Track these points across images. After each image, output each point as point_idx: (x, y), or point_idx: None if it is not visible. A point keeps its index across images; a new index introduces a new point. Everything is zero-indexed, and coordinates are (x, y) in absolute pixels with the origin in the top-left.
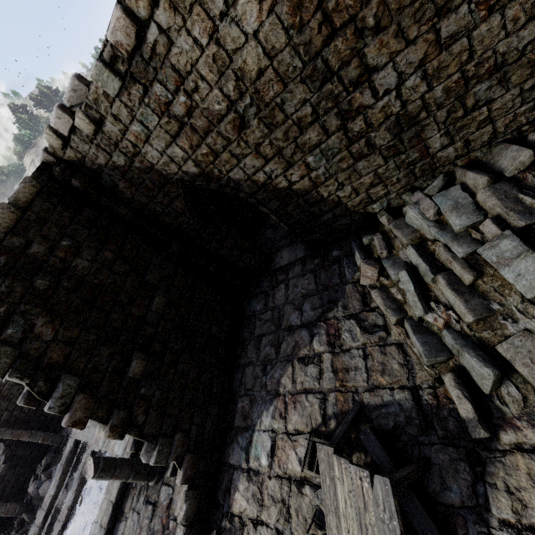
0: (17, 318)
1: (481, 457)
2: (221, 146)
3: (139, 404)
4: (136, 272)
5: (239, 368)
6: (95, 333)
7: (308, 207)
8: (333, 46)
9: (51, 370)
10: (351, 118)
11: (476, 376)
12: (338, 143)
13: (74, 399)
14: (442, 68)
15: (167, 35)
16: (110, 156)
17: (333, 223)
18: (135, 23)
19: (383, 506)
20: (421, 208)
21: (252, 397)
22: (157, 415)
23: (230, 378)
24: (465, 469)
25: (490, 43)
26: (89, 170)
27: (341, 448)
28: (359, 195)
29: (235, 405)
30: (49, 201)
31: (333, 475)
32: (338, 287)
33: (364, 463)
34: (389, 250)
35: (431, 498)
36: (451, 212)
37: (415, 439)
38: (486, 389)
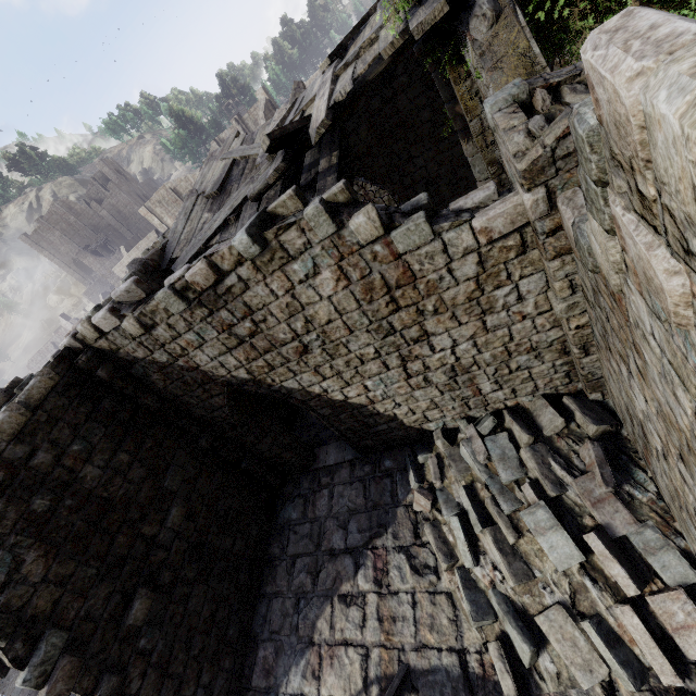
0: (4, 555)
1: None
2: (280, 363)
3: (135, 662)
4: (154, 476)
5: (264, 598)
6: (95, 565)
7: (362, 418)
8: (397, 316)
9: (34, 625)
10: (411, 360)
11: (517, 648)
12: (398, 375)
13: (57, 665)
14: (489, 342)
15: (245, 283)
16: (152, 353)
17: (387, 433)
18: (216, 274)
19: None
20: (473, 448)
21: (279, 644)
22: (156, 676)
23: (251, 612)
24: None
25: (525, 334)
26: (121, 359)
27: None
28: (415, 414)
29: (255, 654)
30: (66, 394)
31: None
32: (389, 507)
33: None
34: (443, 480)
35: None
36: (499, 463)
37: None
38: (526, 664)
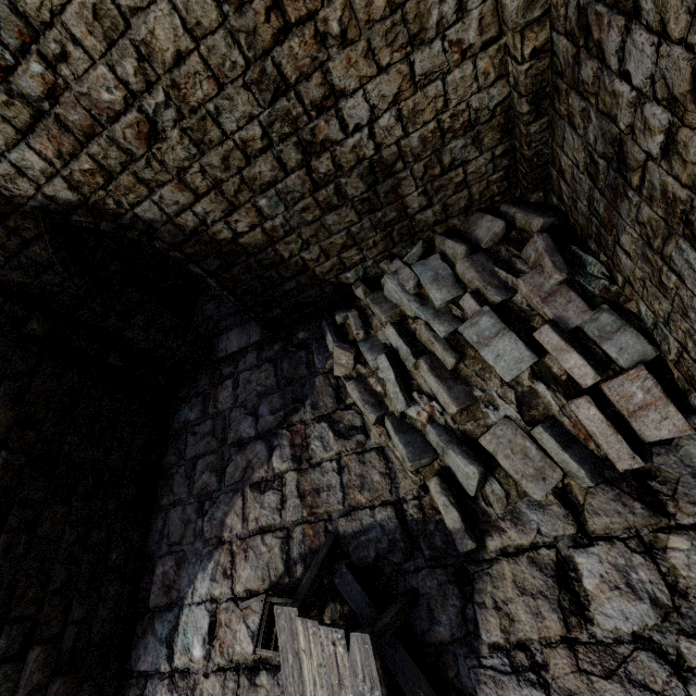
0: None
1: (469, 574)
2: (118, 163)
3: None
4: None
5: (159, 512)
6: None
7: (262, 271)
8: (287, 46)
9: None
10: (315, 153)
11: (461, 477)
12: (301, 185)
13: None
14: (418, 111)
15: None
16: None
17: (297, 295)
18: None
19: (362, 674)
20: (401, 279)
21: (181, 554)
22: None
23: (143, 531)
24: (454, 592)
25: (464, 94)
26: None
27: (310, 602)
28: (329, 259)
29: (151, 573)
30: None
31: (298, 647)
32: (305, 380)
33: (341, 616)
34: (367, 330)
35: (420, 641)
36: (432, 285)
37: (400, 568)
38: (472, 491)
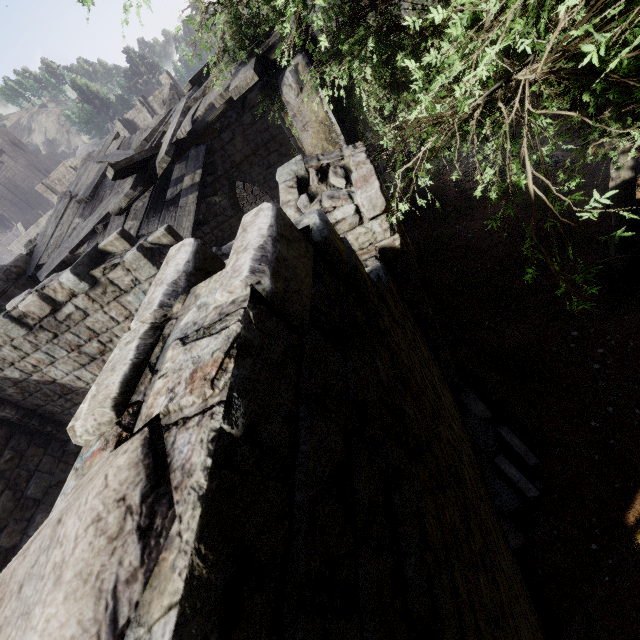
0: None
1: None
2: None
3: None
4: (14, 487)
5: None
6: None
7: None
8: None
9: None
10: None
11: None
12: None
13: None
14: None
15: (84, 311)
16: (2, 370)
17: None
18: (51, 305)
19: None
20: None
21: None
22: None
23: None
24: None
25: None
26: None
27: None
28: None
29: None
30: None
31: None
32: None
33: None
34: None
35: None
36: None
37: None
38: None
